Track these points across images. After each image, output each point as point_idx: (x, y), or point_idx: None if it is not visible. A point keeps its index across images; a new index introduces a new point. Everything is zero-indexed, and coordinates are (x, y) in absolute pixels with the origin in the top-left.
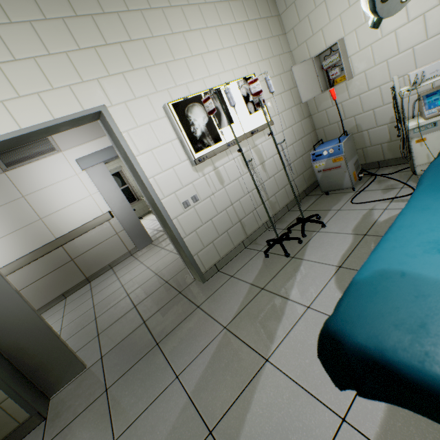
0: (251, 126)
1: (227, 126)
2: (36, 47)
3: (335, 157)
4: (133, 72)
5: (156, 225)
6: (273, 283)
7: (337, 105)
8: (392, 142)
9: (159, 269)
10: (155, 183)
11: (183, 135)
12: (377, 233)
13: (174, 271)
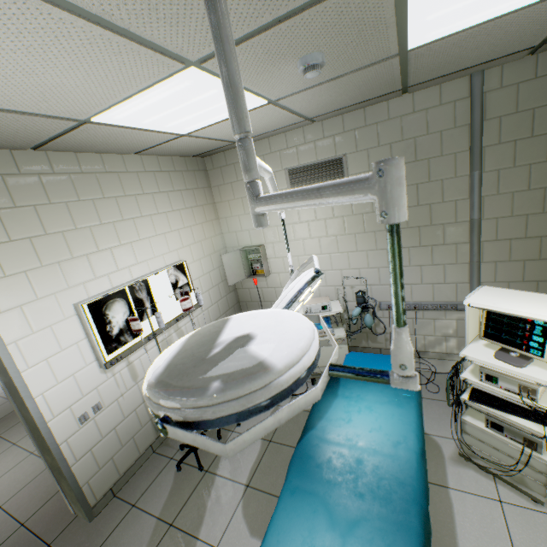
0: (177, 312)
1: (151, 317)
2: None
3: None
4: (42, 269)
5: None
6: (184, 514)
7: (259, 289)
8: None
9: (6, 496)
10: (43, 402)
11: (96, 337)
12: (279, 439)
13: (38, 500)
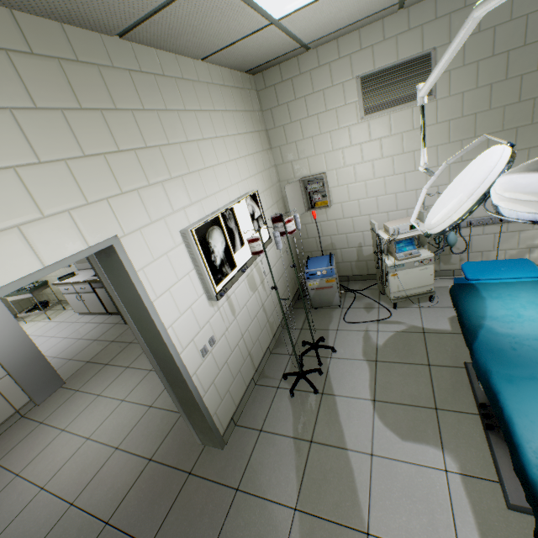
0: None
1: (240, 249)
2: (17, 149)
3: (328, 278)
4: (149, 188)
5: (49, 346)
6: (320, 431)
7: (317, 223)
8: (359, 262)
9: (117, 438)
10: (173, 334)
11: (206, 266)
12: (385, 359)
13: (154, 438)
